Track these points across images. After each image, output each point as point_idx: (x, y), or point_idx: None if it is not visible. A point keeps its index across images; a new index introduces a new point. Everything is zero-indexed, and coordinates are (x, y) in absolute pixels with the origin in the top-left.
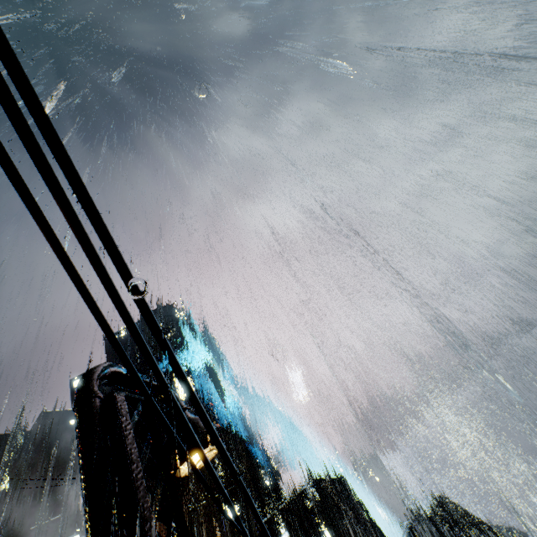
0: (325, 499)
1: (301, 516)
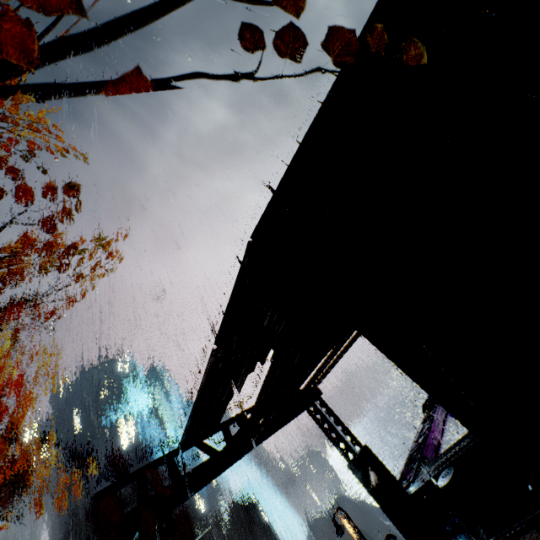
0: (234, 526)
1: (217, 539)
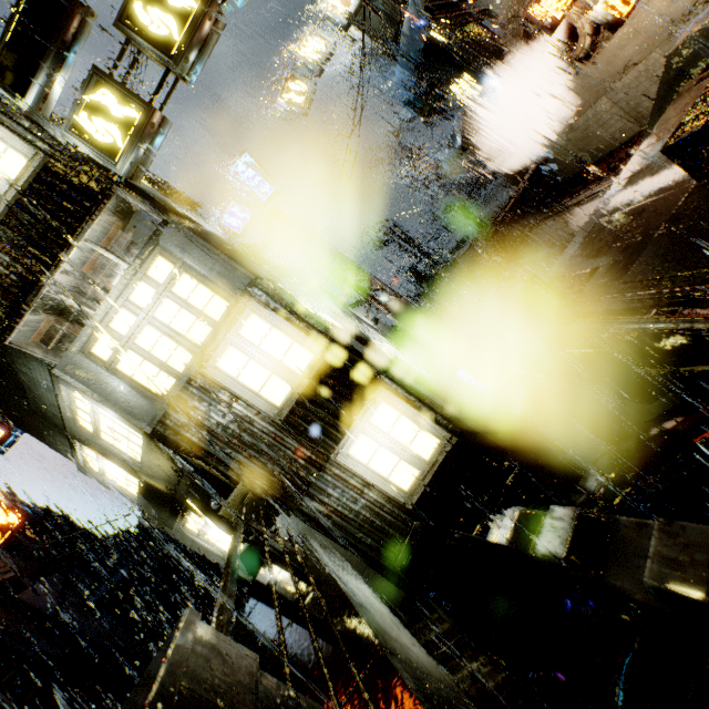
0: None
1: None
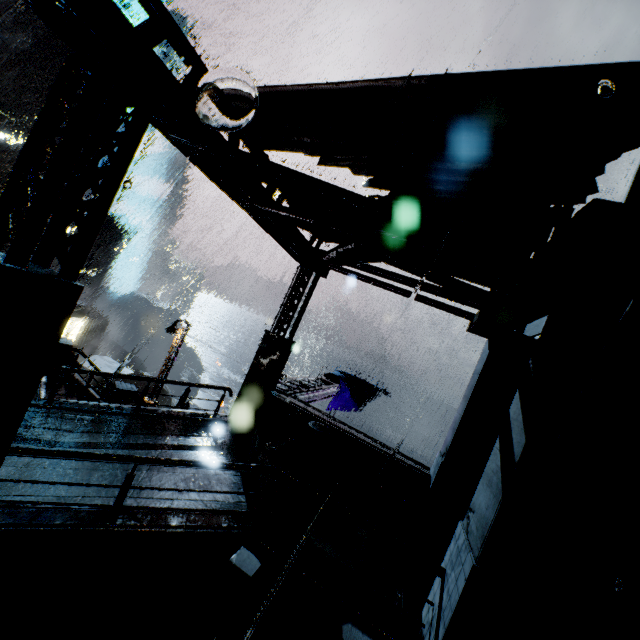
0: None
1: None
